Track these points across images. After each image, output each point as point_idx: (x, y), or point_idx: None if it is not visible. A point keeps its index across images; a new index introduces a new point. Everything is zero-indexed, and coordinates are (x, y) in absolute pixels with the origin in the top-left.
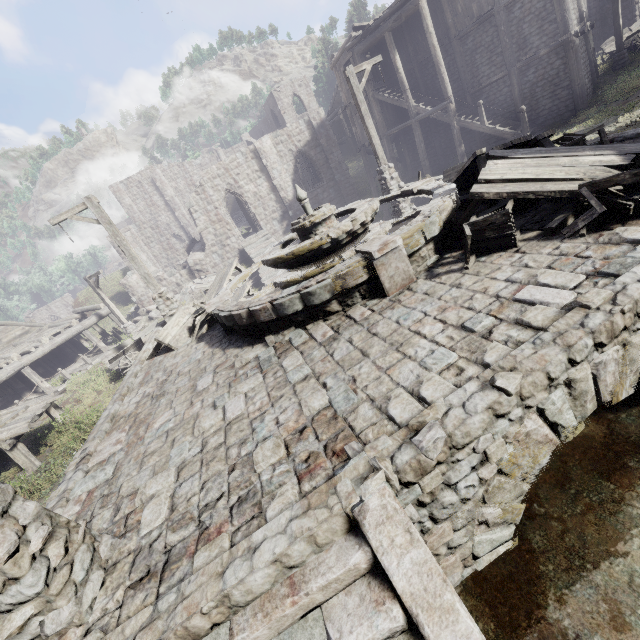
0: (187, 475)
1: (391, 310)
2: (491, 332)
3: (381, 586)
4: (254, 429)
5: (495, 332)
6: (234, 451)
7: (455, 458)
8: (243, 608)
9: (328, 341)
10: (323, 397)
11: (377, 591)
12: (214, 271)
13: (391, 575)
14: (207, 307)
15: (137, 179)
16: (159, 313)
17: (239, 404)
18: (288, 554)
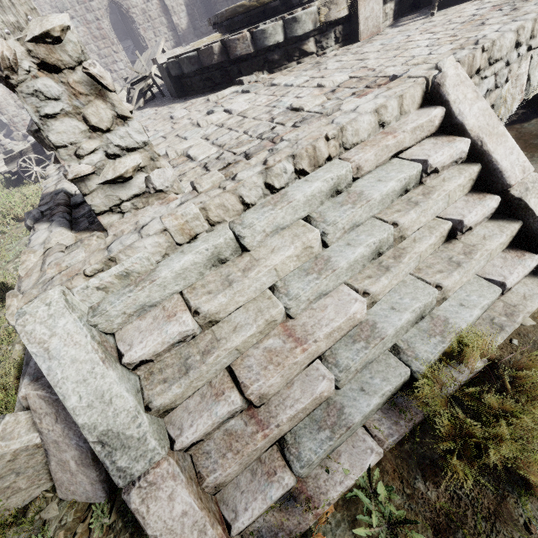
0: (219, 135)
1: (370, 43)
2: (483, 23)
3: (447, 137)
4: (275, 105)
5: (487, 22)
6: (264, 115)
7: (486, 72)
8: (347, 151)
9: (314, 67)
10: (341, 75)
11: (445, 139)
12: None
13: (465, 116)
14: (158, 57)
15: None
16: None
17: (243, 103)
18: (387, 106)
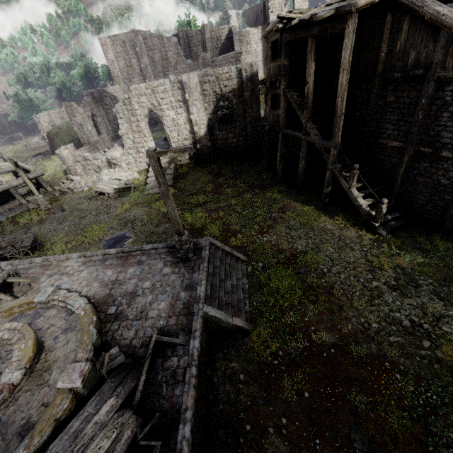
0: None
1: None
2: None
3: None
4: None
5: None
6: None
7: None
8: None
9: None
10: None
11: None
12: (127, 167)
13: None
14: None
15: (122, 38)
16: (76, 186)
17: None
18: None
